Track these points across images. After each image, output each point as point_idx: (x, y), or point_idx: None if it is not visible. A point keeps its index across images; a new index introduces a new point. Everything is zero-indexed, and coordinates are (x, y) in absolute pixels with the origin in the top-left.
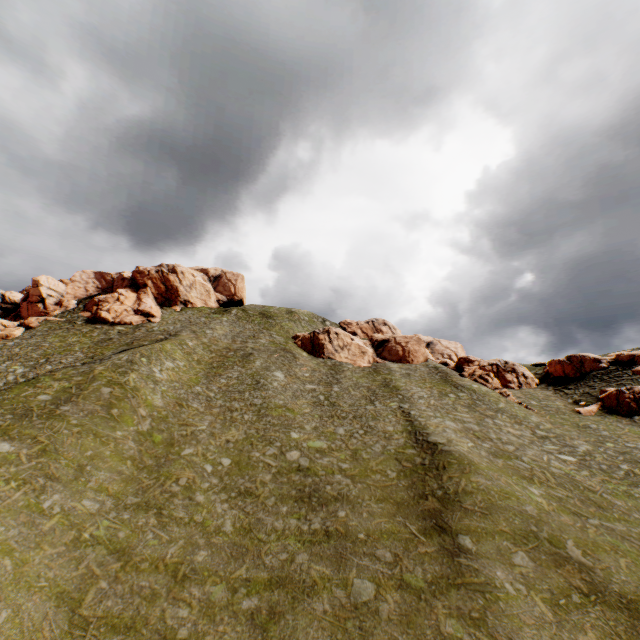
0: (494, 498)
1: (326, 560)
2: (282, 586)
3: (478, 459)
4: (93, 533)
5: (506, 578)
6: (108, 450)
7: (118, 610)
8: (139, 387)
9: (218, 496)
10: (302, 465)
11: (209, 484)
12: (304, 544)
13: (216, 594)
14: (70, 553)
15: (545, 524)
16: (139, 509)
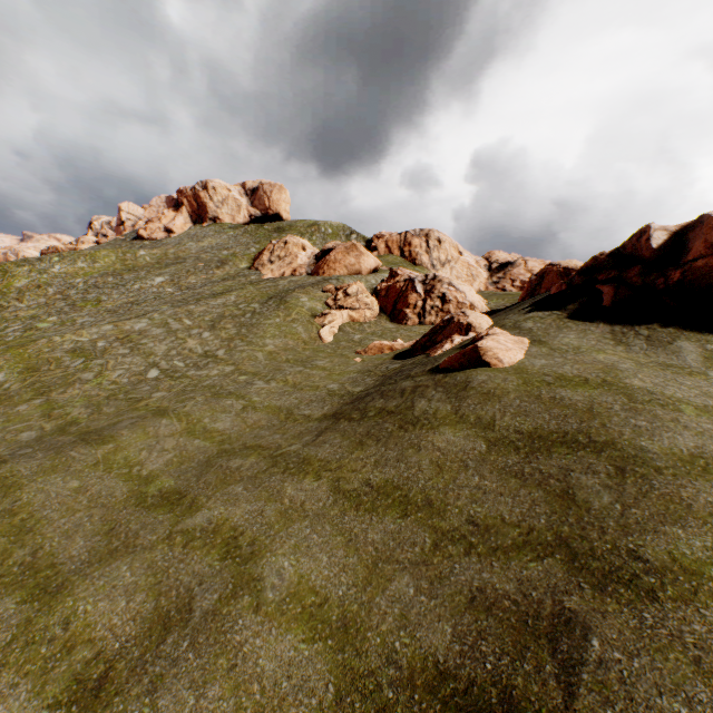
0: None
1: None
2: None
3: (39, 347)
4: None
5: None
6: None
7: None
8: (17, 276)
9: None
10: None
11: None
12: None
13: None
14: None
15: None
16: None
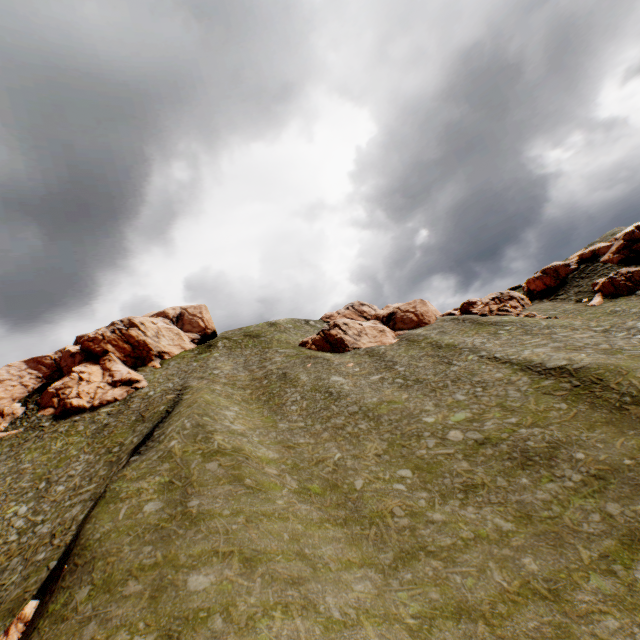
0: None
1: (636, 497)
2: None
3: (610, 361)
4: (410, 612)
5: None
6: (295, 523)
7: None
8: (239, 447)
9: (450, 505)
10: (477, 439)
11: (424, 500)
12: (594, 497)
13: (604, 587)
14: None
15: None
16: (407, 561)
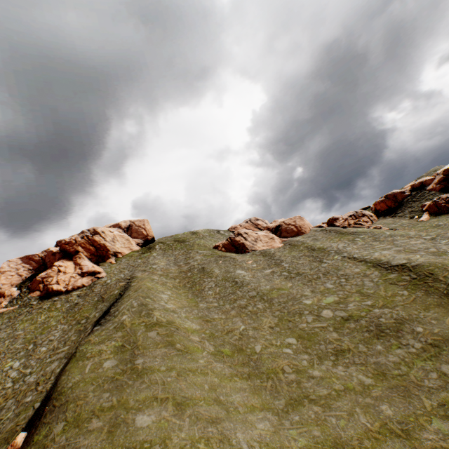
0: None
1: None
2: None
3: (438, 260)
4: (299, 445)
5: None
6: (213, 377)
7: None
8: (171, 320)
9: (325, 365)
10: (343, 316)
11: (306, 361)
12: (432, 360)
13: (443, 428)
14: None
15: None
16: (295, 406)
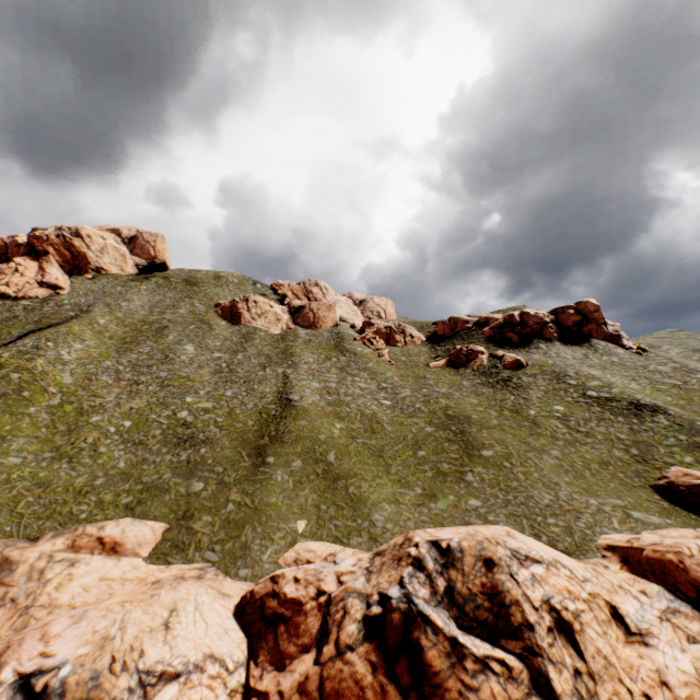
0: (304, 433)
1: (182, 476)
2: (150, 491)
3: (314, 409)
4: (20, 476)
5: (281, 473)
6: (25, 424)
7: (42, 511)
8: (48, 371)
9: (118, 447)
10: (188, 422)
11: (112, 440)
12: (171, 469)
13: (107, 498)
14: (5, 487)
15: (326, 445)
16: (55, 460)
